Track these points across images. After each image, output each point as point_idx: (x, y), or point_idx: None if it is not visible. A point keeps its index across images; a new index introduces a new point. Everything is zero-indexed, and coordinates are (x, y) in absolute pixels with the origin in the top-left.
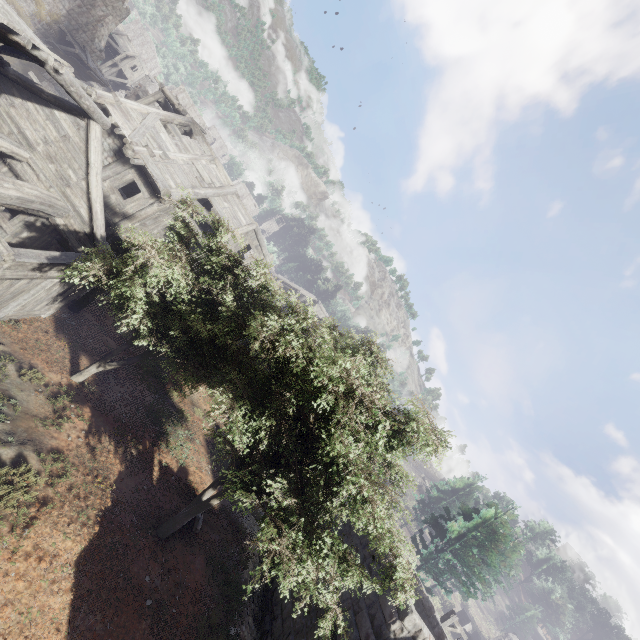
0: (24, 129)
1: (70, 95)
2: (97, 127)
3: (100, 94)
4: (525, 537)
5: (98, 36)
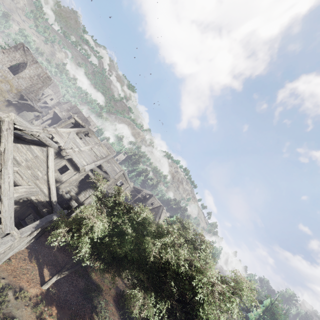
0: (15, 156)
1: (42, 141)
2: (52, 149)
3: (49, 130)
4: (287, 309)
5: (38, 93)
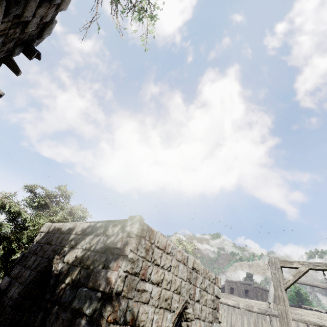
0: None
1: None
2: None
3: None
4: None
5: None
